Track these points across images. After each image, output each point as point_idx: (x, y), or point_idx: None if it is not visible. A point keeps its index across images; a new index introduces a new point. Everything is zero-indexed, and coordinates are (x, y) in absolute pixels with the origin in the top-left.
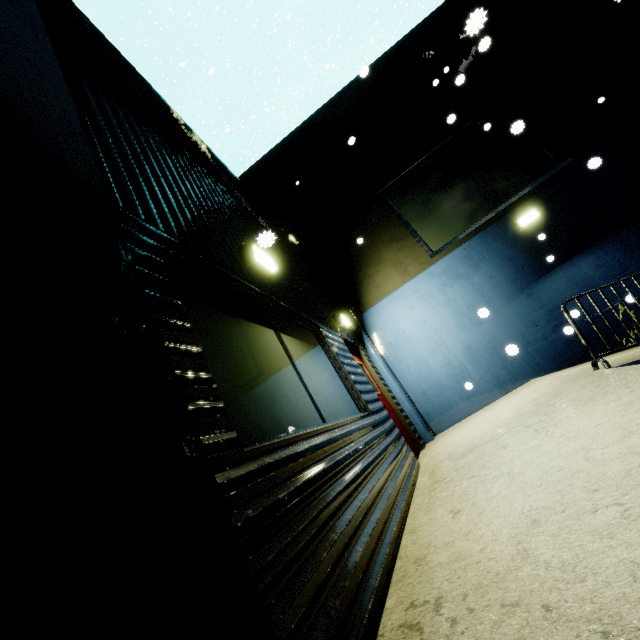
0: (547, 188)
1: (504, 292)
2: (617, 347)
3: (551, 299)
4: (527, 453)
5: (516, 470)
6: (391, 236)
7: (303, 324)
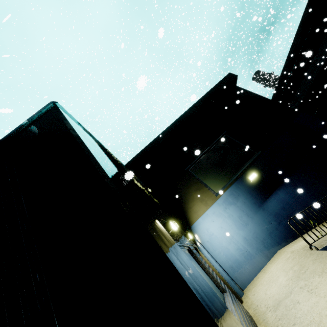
0: (255, 163)
1: (252, 209)
2: (307, 229)
3: (273, 210)
4: (314, 307)
5: (316, 319)
6: (196, 188)
7: (185, 249)
